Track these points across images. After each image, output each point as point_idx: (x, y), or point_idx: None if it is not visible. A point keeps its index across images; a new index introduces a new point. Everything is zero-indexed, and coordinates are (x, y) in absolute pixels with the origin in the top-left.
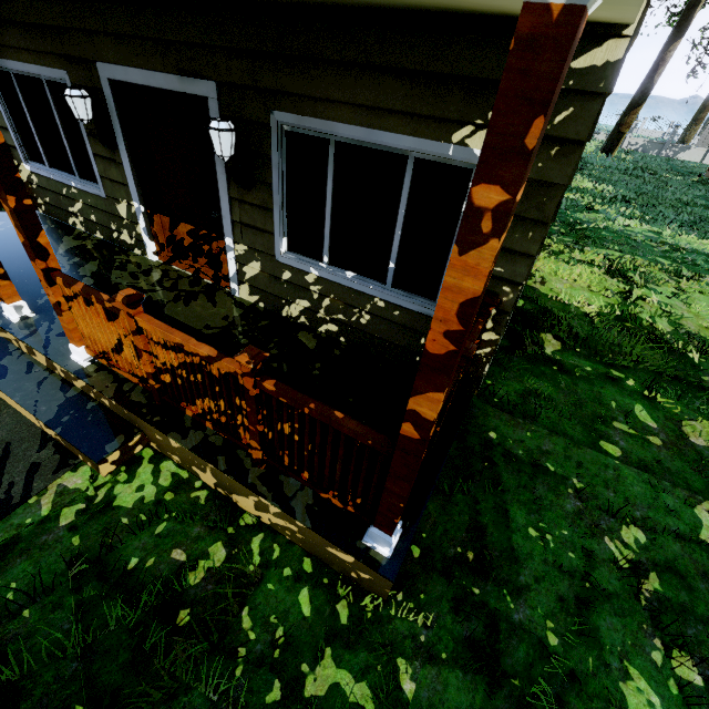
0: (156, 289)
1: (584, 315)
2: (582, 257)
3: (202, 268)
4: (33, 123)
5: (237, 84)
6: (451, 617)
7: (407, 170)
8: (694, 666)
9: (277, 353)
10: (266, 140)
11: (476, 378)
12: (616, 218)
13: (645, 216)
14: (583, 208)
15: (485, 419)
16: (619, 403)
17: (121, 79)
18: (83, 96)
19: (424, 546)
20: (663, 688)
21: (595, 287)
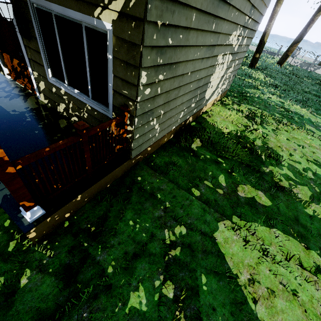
0: None
1: (222, 133)
2: (237, 108)
3: (26, 84)
4: None
5: None
6: (65, 254)
7: (83, 33)
8: (172, 289)
9: (41, 127)
10: (28, 12)
11: (129, 149)
12: (266, 93)
13: (281, 94)
14: (252, 87)
15: (140, 171)
16: (213, 173)
17: None
18: None
19: (72, 222)
20: (151, 297)
21: (235, 121)
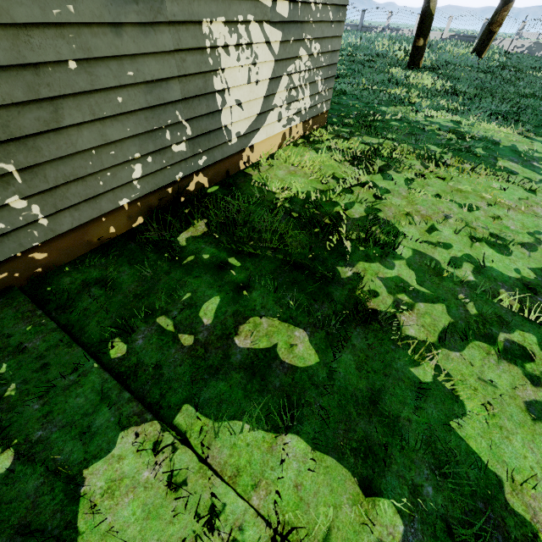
0: None
1: (272, 200)
2: (339, 145)
3: None
4: None
5: None
6: None
7: None
8: None
9: None
10: None
11: None
12: (425, 110)
13: (460, 107)
14: (398, 102)
15: None
16: (195, 295)
17: None
18: None
19: None
20: None
21: (316, 173)
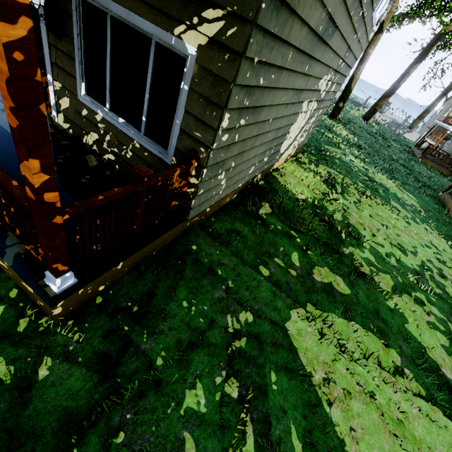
0: None
1: (296, 199)
2: (315, 169)
3: None
4: None
5: None
6: (99, 339)
7: (151, 49)
8: (237, 387)
9: (62, 162)
10: (69, 1)
11: (187, 208)
12: (349, 155)
13: (365, 159)
14: (333, 144)
15: (195, 238)
16: (285, 249)
17: None
18: None
19: (107, 298)
20: (211, 396)
21: (311, 186)
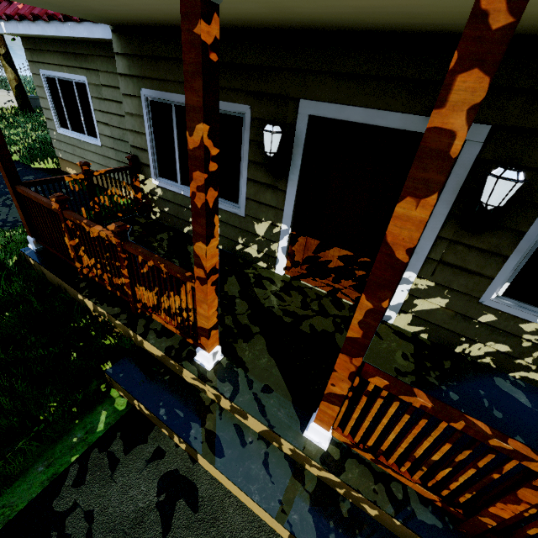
0: (310, 314)
1: None
2: None
3: (343, 289)
4: (178, 147)
5: (527, 129)
6: None
7: None
8: None
9: (504, 417)
10: None
11: None
12: None
13: None
14: None
15: None
16: None
17: (329, 116)
18: (282, 132)
19: None
20: None
21: None
